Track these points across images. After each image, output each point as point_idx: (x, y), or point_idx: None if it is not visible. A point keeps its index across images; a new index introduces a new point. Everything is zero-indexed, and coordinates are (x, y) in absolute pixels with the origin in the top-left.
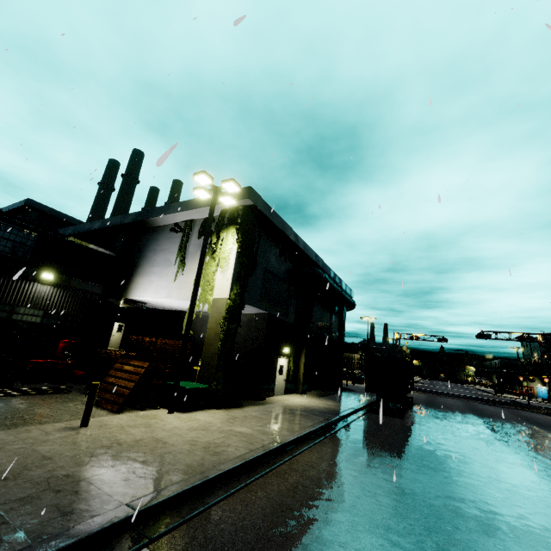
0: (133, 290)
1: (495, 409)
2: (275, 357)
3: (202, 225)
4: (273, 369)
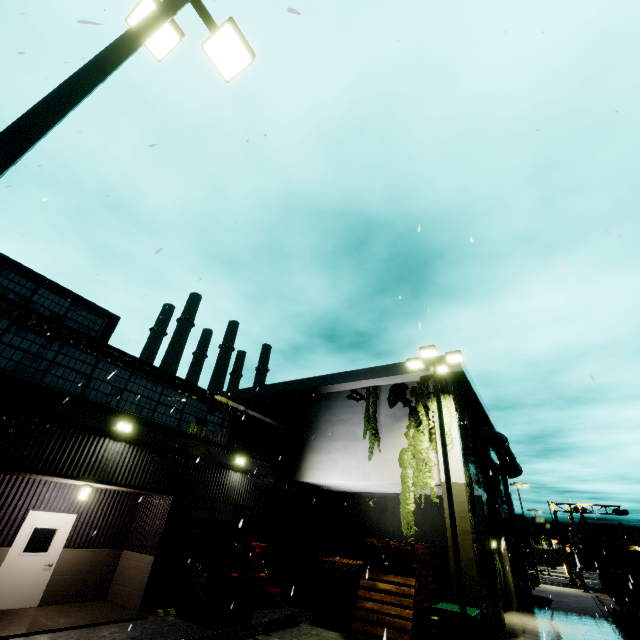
0: (308, 470)
1: None
2: None
3: (392, 392)
4: None
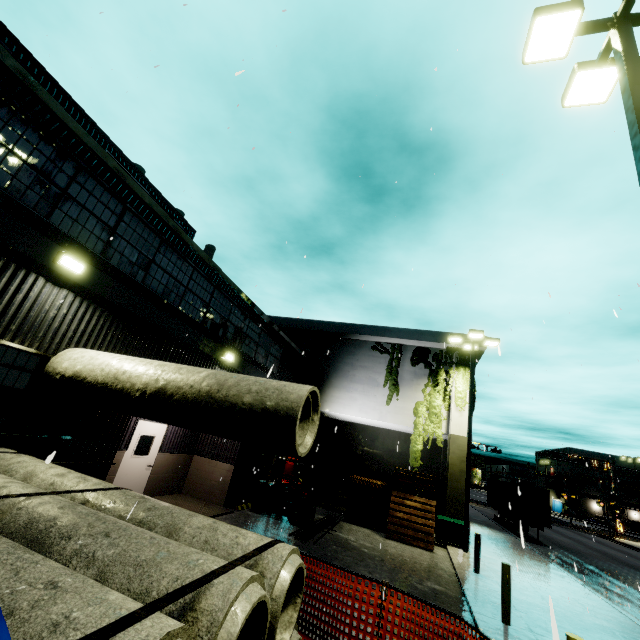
0: (326, 402)
1: (563, 530)
2: None
3: (416, 353)
4: None
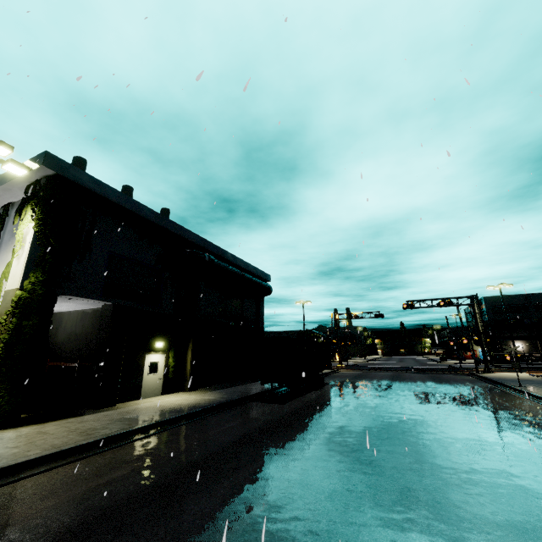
0: None
1: (419, 377)
2: (139, 354)
3: (17, 207)
4: (136, 368)
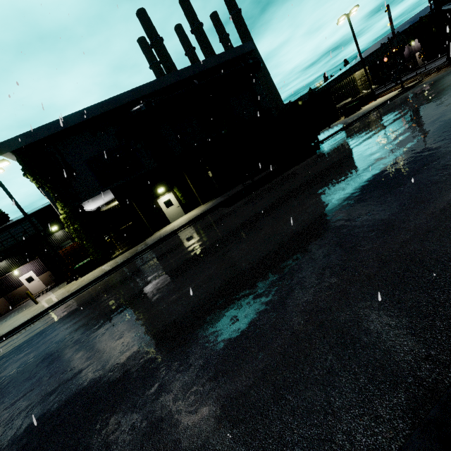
0: None
1: None
2: (152, 203)
3: None
4: (156, 210)
